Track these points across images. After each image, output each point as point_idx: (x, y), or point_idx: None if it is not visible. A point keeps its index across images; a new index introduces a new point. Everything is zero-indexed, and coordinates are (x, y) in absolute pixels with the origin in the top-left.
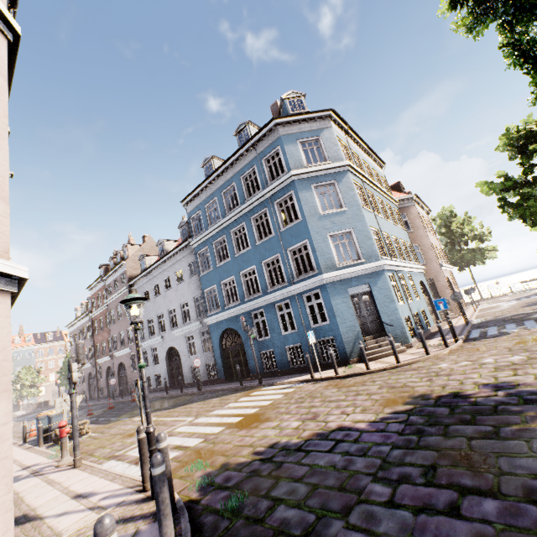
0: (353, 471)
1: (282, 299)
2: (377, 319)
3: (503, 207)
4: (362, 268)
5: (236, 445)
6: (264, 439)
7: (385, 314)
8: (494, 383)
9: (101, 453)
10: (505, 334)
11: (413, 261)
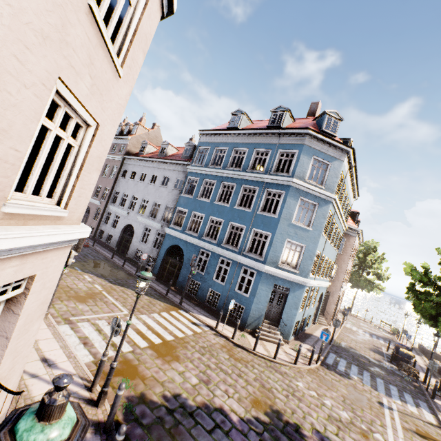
0: None
1: (228, 257)
2: (279, 313)
3: (409, 290)
4: (293, 277)
5: (153, 376)
6: (172, 383)
7: (286, 314)
8: (323, 434)
9: (59, 308)
10: (348, 377)
11: (327, 277)
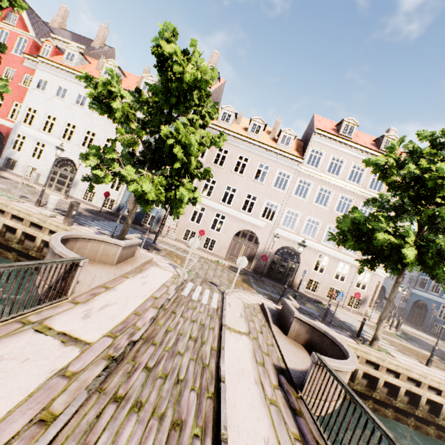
0: (436, 350)
1: None
2: None
3: None
4: None
5: (409, 333)
6: (418, 337)
7: None
8: None
9: None
10: None
11: None
